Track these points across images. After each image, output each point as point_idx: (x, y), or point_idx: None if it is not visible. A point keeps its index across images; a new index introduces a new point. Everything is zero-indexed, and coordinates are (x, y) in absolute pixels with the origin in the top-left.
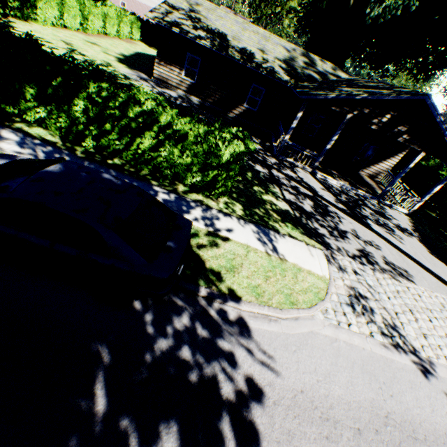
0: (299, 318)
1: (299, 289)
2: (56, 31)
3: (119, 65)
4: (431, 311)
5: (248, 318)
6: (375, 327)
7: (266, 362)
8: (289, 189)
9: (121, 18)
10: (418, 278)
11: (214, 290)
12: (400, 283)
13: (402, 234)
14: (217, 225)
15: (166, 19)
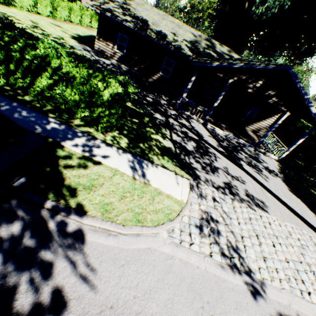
0: (142, 234)
1: (152, 209)
2: (29, 14)
3: (71, 40)
4: (277, 238)
5: (87, 231)
6: (217, 248)
7: (85, 274)
8: (178, 133)
9: (83, 12)
10: (273, 209)
11: (60, 203)
12: (255, 212)
13: (269, 174)
14: (95, 151)
15: (102, 6)
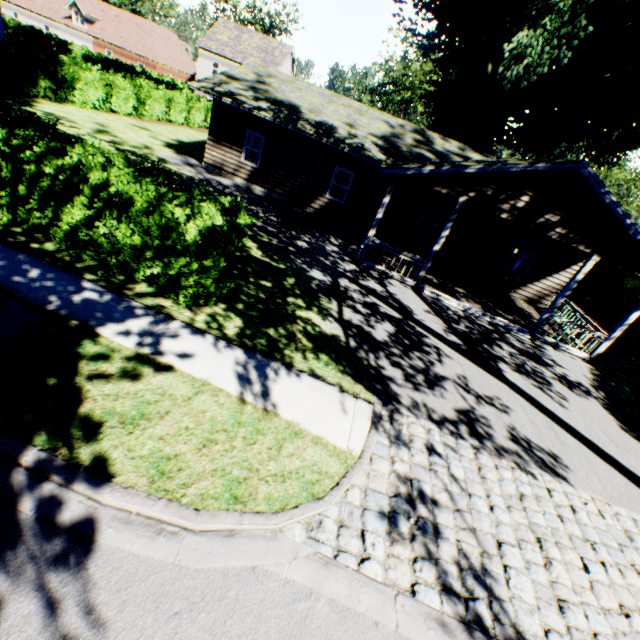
0: (240, 533)
1: (274, 471)
2: (96, 114)
3: (164, 149)
4: (596, 547)
5: (107, 522)
6: (432, 571)
7: (76, 636)
8: (358, 306)
9: (192, 104)
10: (581, 473)
11: (58, 455)
12: (534, 479)
13: (568, 391)
14: (165, 344)
15: (218, 89)
